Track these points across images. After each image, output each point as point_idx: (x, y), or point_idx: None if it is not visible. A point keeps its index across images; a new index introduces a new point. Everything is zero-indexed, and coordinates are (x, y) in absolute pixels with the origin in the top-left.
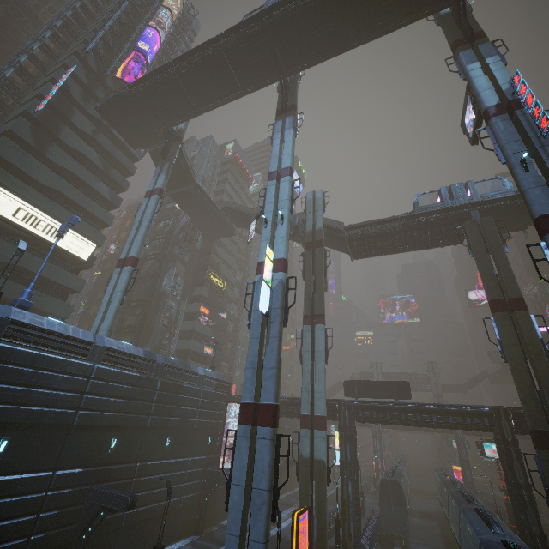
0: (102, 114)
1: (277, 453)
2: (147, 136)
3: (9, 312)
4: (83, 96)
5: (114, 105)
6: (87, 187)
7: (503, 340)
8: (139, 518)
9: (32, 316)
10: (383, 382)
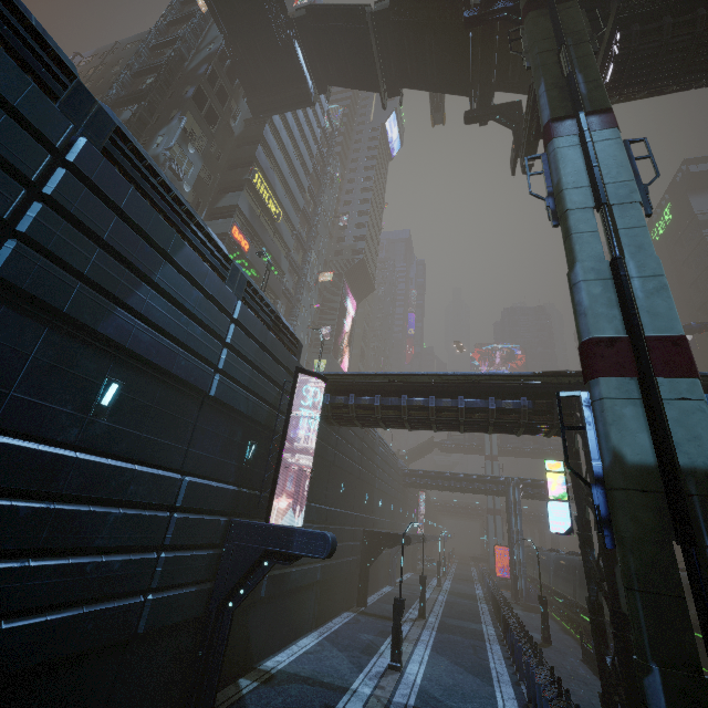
0: None
1: None
2: None
3: None
4: None
5: None
6: None
7: None
8: None
9: None
10: None
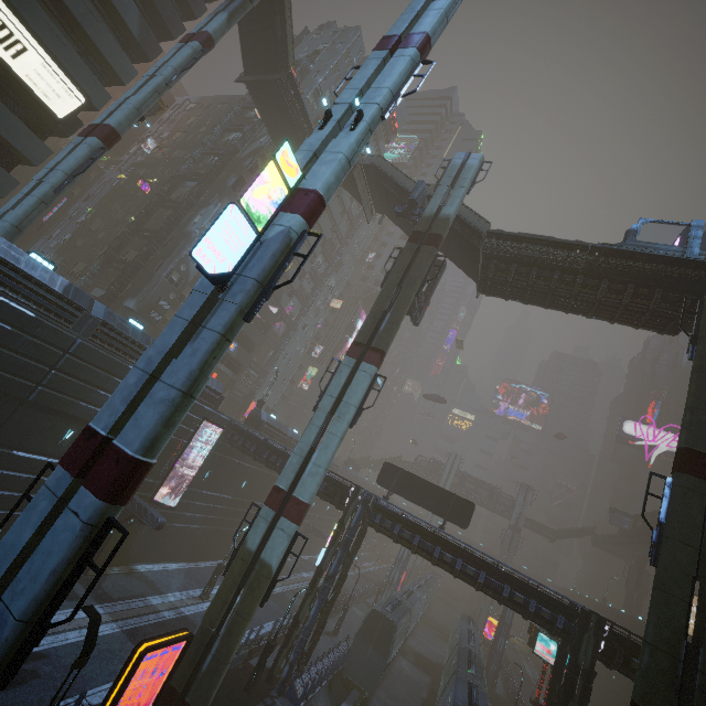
0: None
1: (86, 555)
2: None
3: None
4: None
5: None
6: None
7: (670, 528)
8: None
9: None
10: (438, 488)
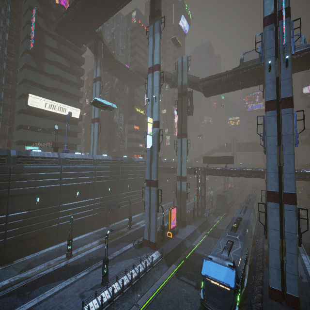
0: (58, 33)
1: (158, 194)
2: (84, 39)
3: (63, 155)
4: (45, 24)
5: (62, 26)
6: (66, 80)
7: None
8: (124, 208)
9: (70, 154)
10: (221, 157)
